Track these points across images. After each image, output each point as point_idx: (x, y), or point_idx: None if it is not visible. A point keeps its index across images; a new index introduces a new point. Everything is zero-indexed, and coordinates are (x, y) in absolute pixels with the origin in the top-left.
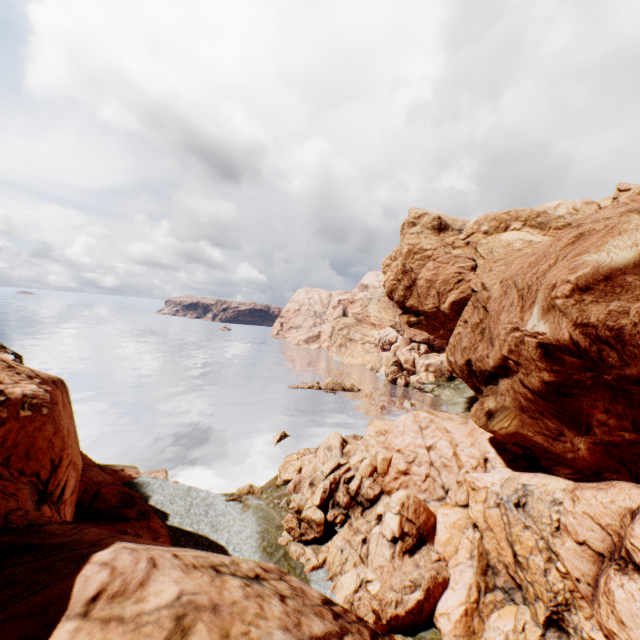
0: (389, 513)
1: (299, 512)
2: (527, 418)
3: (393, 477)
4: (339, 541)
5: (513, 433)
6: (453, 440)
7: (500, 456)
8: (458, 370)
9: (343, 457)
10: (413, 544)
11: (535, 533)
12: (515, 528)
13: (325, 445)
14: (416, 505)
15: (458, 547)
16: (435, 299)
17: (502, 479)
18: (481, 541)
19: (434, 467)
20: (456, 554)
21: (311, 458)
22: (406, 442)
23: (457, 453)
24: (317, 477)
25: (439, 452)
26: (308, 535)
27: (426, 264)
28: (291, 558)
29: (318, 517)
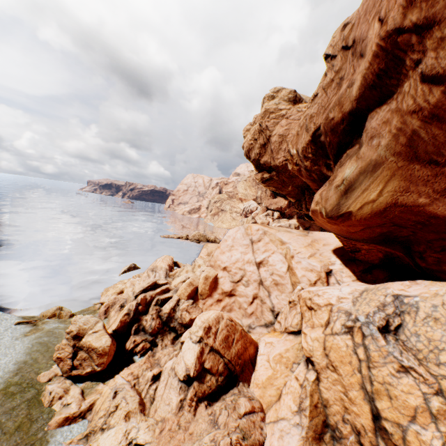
0: (188, 341)
1: (79, 338)
2: (421, 169)
3: (216, 299)
4: (120, 378)
5: (386, 208)
6: (288, 252)
7: (349, 268)
8: (301, 158)
9: (168, 279)
10: (217, 386)
11: (424, 382)
12: (381, 370)
13: (150, 267)
14: (229, 330)
15: (282, 391)
16: (286, 152)
17: (355, 292)
18: (317, 386)
19: (264, 287)
20: (278, 402)
21: (135, 281)
22: (234, 258)
23: (292, 267)
24: (128, 298)
25: (271, 268)
26: (83, 369)
27: (280, 122)
28: (40, 403)
29: (101, 345)
